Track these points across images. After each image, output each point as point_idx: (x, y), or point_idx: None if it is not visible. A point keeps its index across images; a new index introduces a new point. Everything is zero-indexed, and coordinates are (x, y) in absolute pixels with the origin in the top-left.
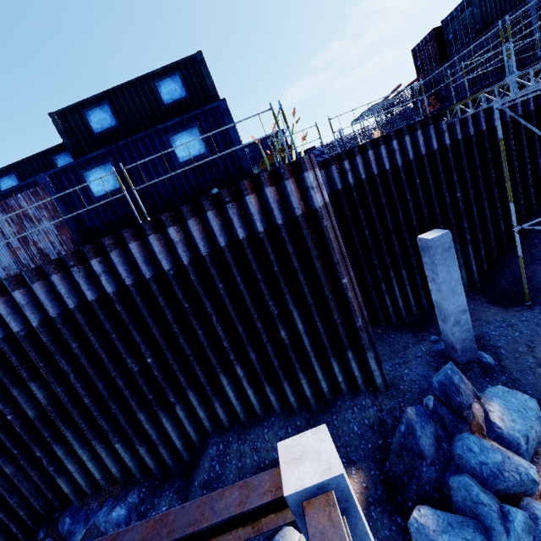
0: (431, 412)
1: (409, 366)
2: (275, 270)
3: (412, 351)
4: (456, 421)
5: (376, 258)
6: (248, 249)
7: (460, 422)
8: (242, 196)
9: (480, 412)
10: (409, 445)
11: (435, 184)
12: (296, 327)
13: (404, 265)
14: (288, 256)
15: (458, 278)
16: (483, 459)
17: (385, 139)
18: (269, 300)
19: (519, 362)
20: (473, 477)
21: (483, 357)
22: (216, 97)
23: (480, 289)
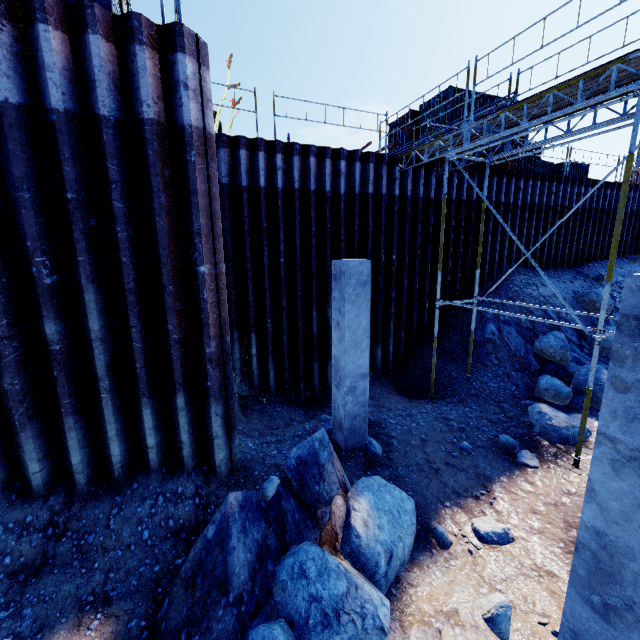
0: (268, 505)
1: (281, 446)
2: (67, 196)
3: (293, 428)
4: (304, 524)
5: (286, 299)
6: (12, 129)
7: (309, 525)
8: (32, 20)
9: (341, 510)
10: (211, 566)
11: (374, 235)
12: (85, 325)
13: (318, 321)
14: (106, 184)
15: (367, 328)
16: (317, 590)
17: (334, 155)
18: (35, 251)
19: (408, 456)
20: (292, 626)
21: (372, 444)
22: None
23: (392, 375)
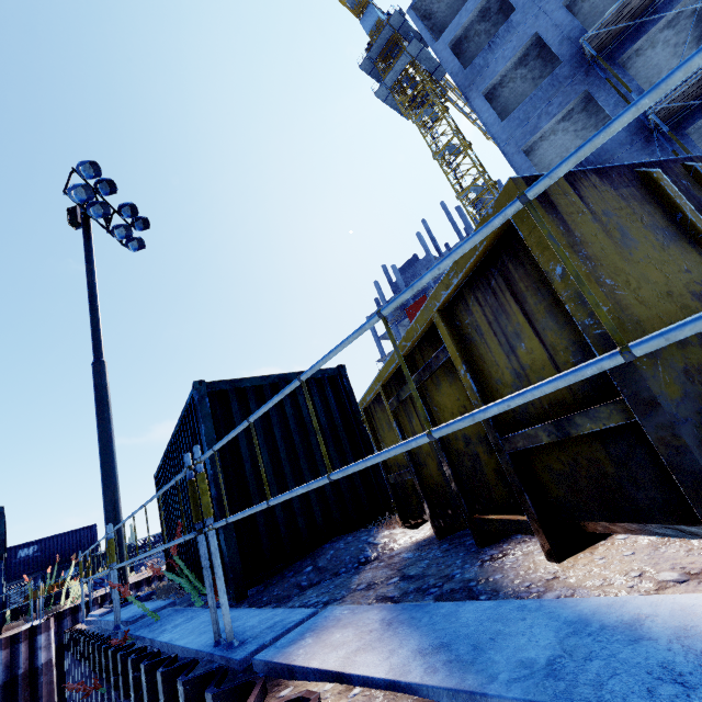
0: None
1: None
2: None
3: None
4: None
5: None
6: None
7: None
8: None
9: None
10: None
11: None
12: None
13: None
14: None
15: None
16: None
17: (149, 580)
18: None
19: None
20: None
21: None
22: (1, 542)
23: None
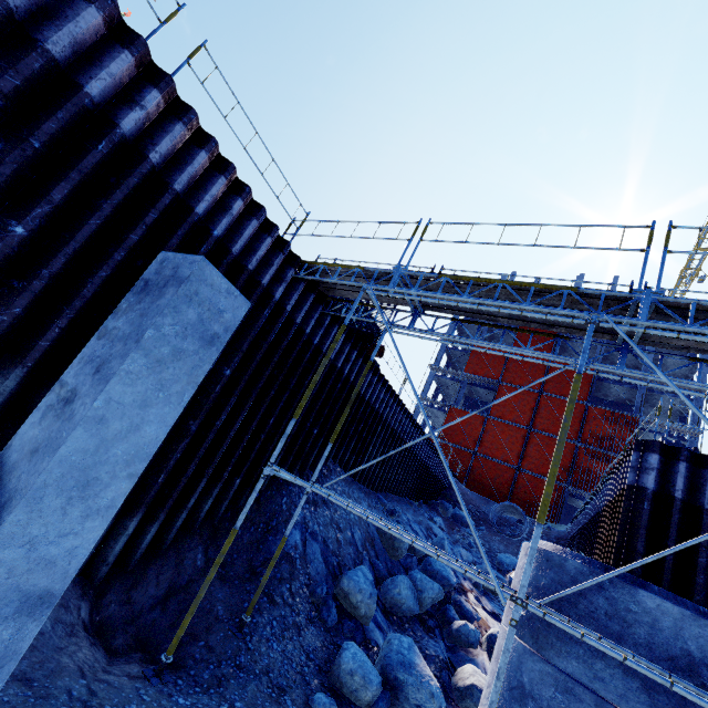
0: None
1: None
2: None
3: None
4: None
5: None
6: None
7: None
8: None
9: None
10: None
11: None
12: None
13: (7, 403)
14: None
15: (147, 449)
16: None
17: (235, 185)
18: None
19: None
20: None
21: None
22: None
23: (99, 585)
